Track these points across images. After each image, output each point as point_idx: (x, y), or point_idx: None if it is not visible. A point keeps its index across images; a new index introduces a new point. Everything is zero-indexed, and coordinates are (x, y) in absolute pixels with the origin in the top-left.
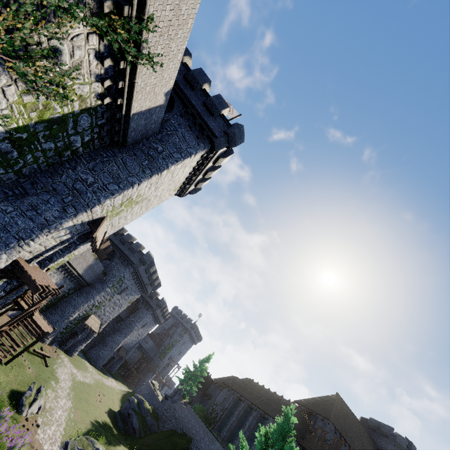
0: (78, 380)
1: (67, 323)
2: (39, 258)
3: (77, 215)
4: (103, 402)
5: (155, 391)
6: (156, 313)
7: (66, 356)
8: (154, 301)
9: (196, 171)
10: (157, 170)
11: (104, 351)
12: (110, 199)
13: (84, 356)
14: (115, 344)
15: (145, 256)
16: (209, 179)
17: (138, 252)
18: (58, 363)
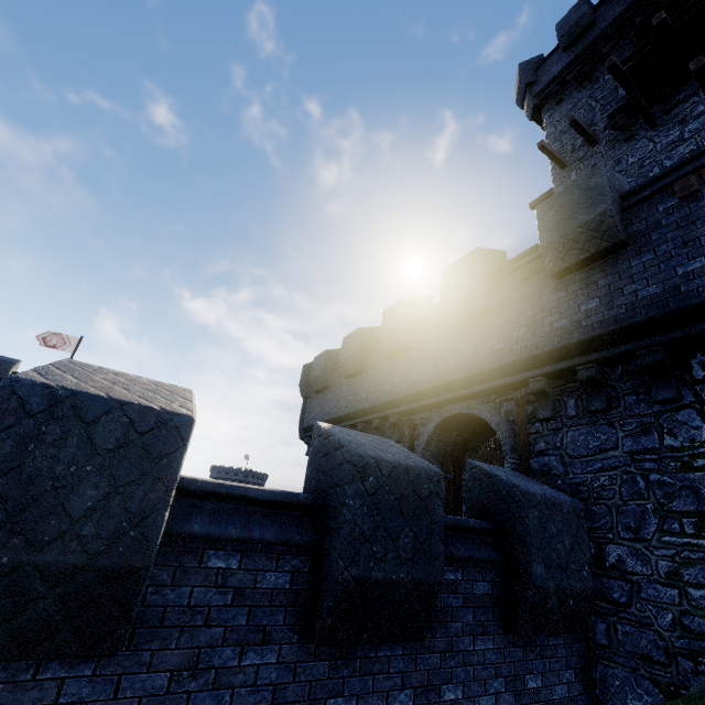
0: None
1: None
2: None
3: None
4: None
5: None
6: None
7: None
8: None
9: None
10: None
11: None
12: None
13: None
14: None
15: None
16: None
17: None
18: None
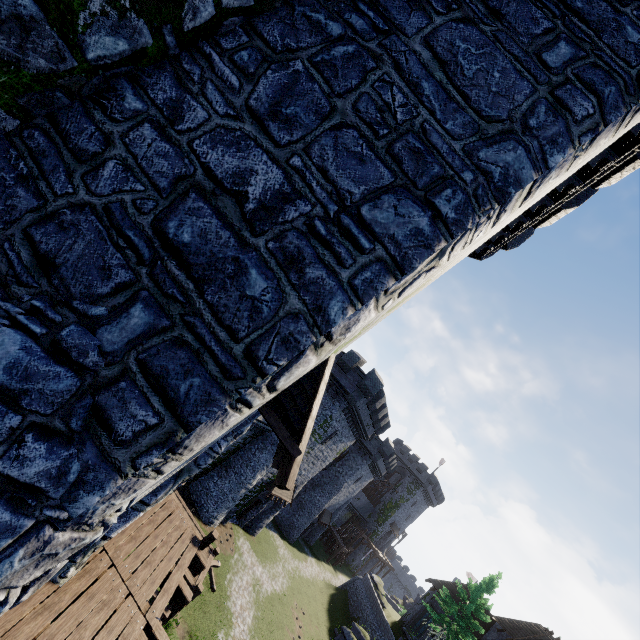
0: (264, 595)
1: (245, 493)
2: (94, 548)
3: (187, 438)
4: (304, 634)
5: (380, 598)
6: (376, 463)
7: (246, 537)
8: (373, 444)
9: (609, 155)
10: (627, 94)
11: (299, 517)
12: (380, 300)
13: (272, 521)
14: (315, 508)
15: (369, 380)
16: (589, 196)
17: (353, 371)
18: (232, 567)
